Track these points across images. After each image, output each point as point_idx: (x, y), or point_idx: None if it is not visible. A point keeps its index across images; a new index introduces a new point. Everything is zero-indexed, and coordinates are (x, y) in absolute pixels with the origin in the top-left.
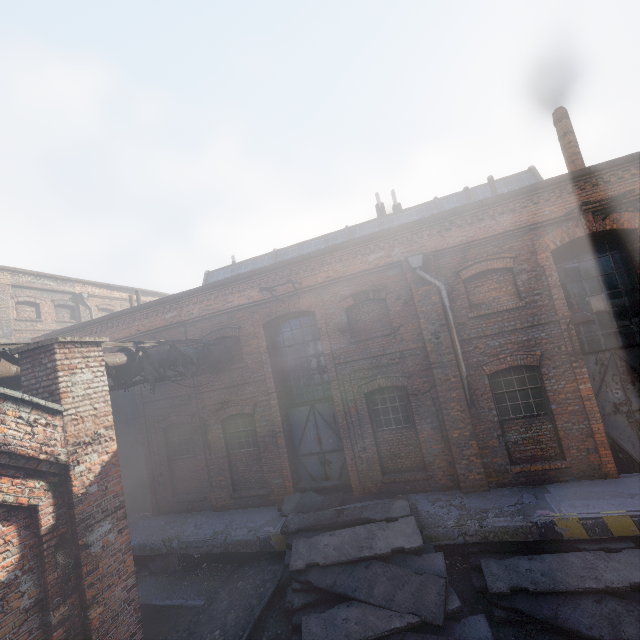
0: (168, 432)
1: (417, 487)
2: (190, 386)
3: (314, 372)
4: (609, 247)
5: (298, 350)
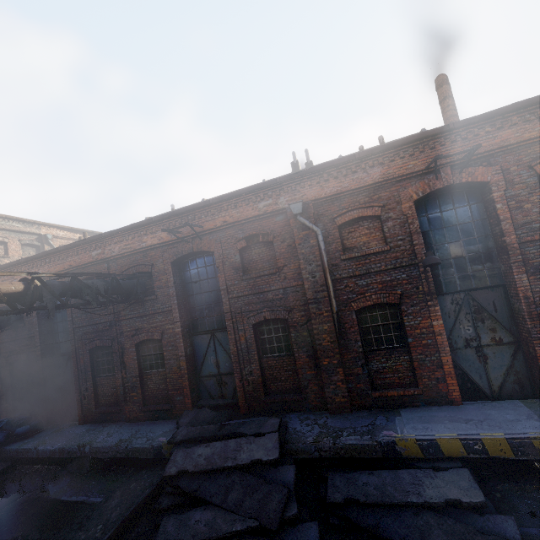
0: (94, 353)
1: (293, 407)
2: (98, 314)
3: (215, 305)
4: (467, 198)
5: (202, 285)
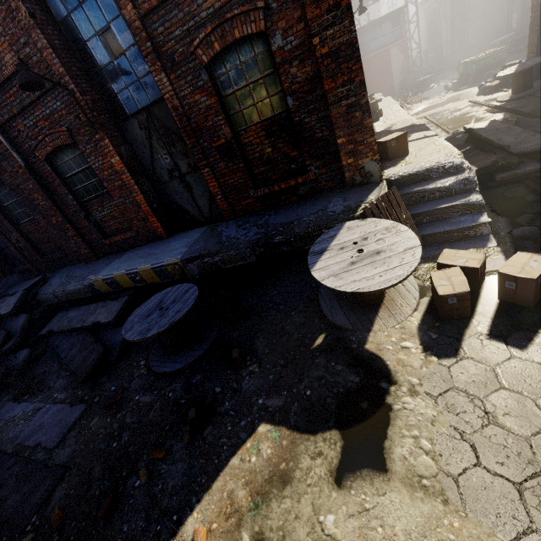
0: None
1: (65, 263)
2: None
3: None
4: None
5: None
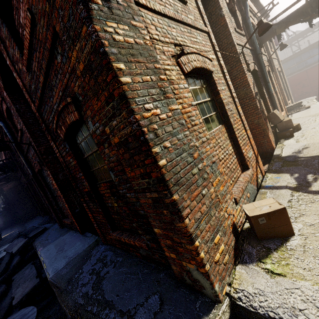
0: None
1: None
2: None
3: None
4: None
5: None
